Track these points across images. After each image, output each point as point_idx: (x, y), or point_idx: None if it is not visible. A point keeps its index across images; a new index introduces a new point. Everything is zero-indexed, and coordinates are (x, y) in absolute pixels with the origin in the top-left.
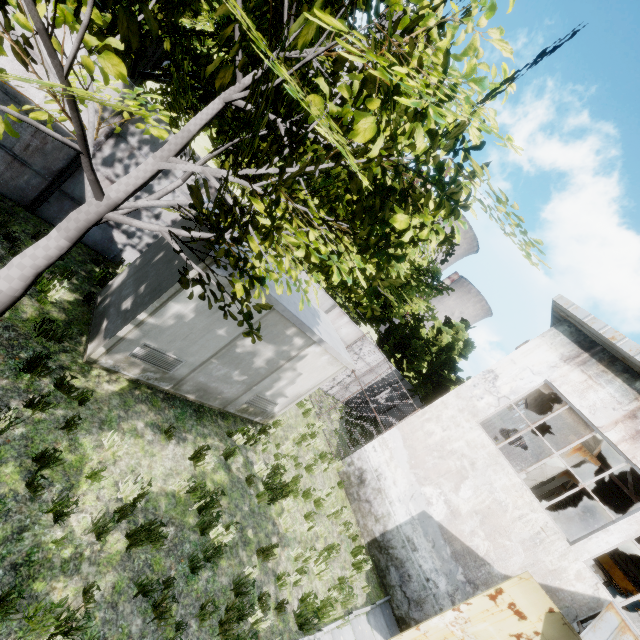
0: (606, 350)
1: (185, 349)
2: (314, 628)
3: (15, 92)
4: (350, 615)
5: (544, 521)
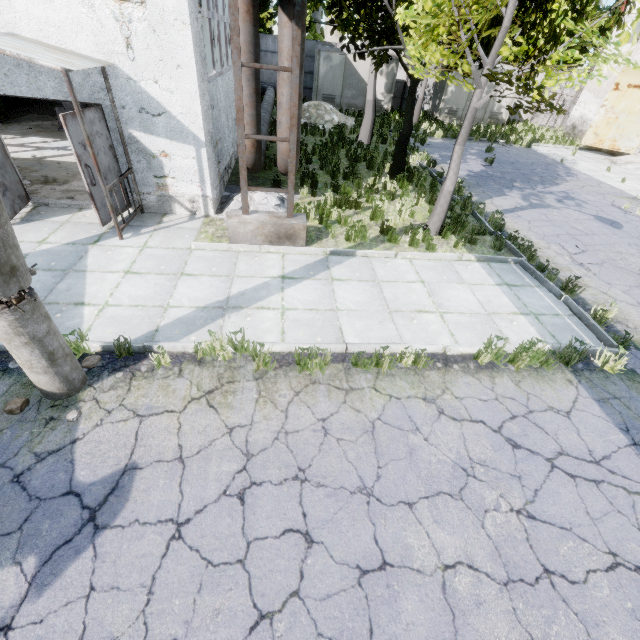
0: None
1: (457, 104)
2: (536, 141)
3: None
4: (562, 146)
5: None
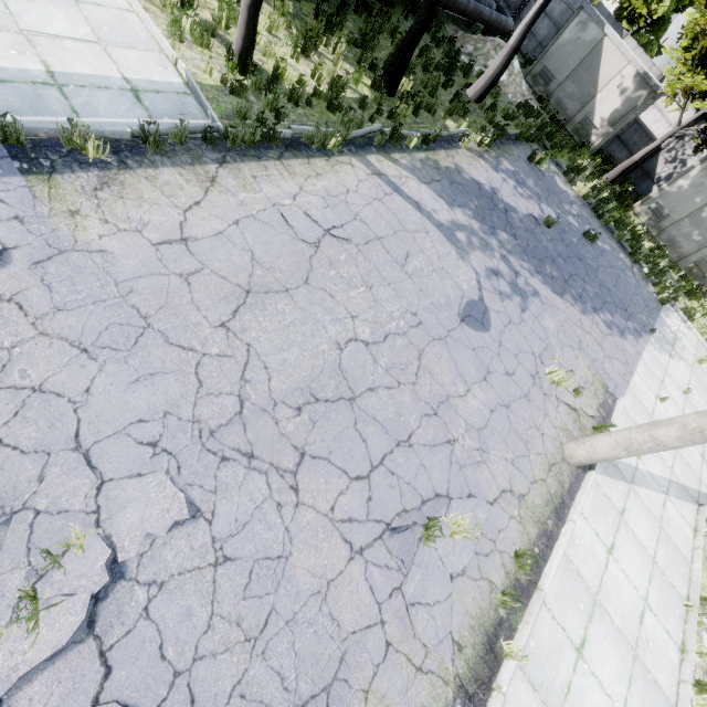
0: None
1: (674, 209)
2: (689, 314)
3: (646, 129)
4: None
5: None
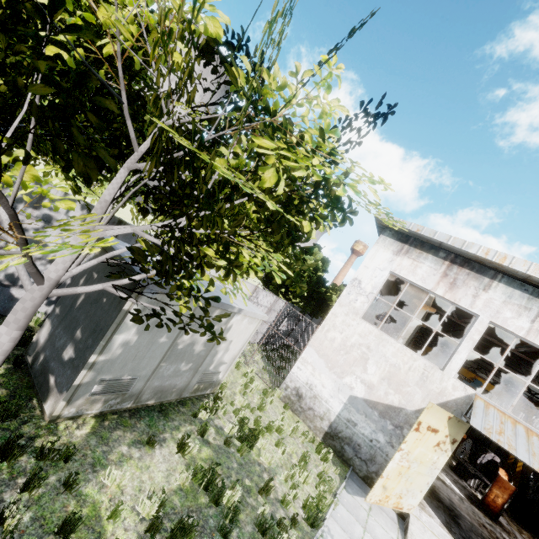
0: (416, 239)
1: (136, 367)
2: (322, 520)
3: None
4: (336, 496)
5: (423, 364)
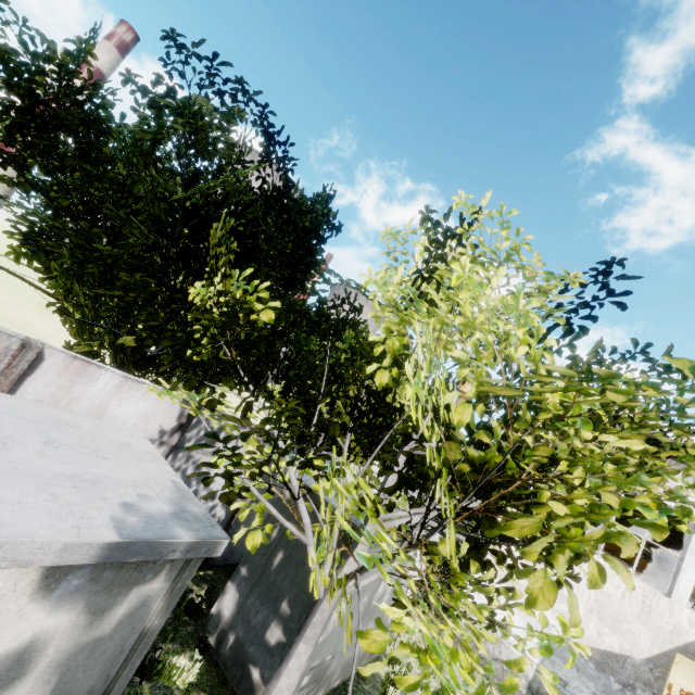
0: None
1: (338, 641)
2: None
3: None
4: None
5: (641, 588)
